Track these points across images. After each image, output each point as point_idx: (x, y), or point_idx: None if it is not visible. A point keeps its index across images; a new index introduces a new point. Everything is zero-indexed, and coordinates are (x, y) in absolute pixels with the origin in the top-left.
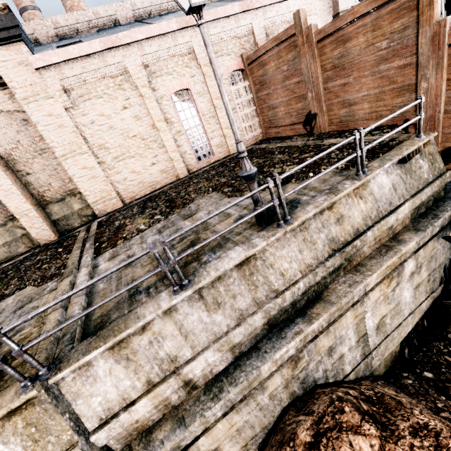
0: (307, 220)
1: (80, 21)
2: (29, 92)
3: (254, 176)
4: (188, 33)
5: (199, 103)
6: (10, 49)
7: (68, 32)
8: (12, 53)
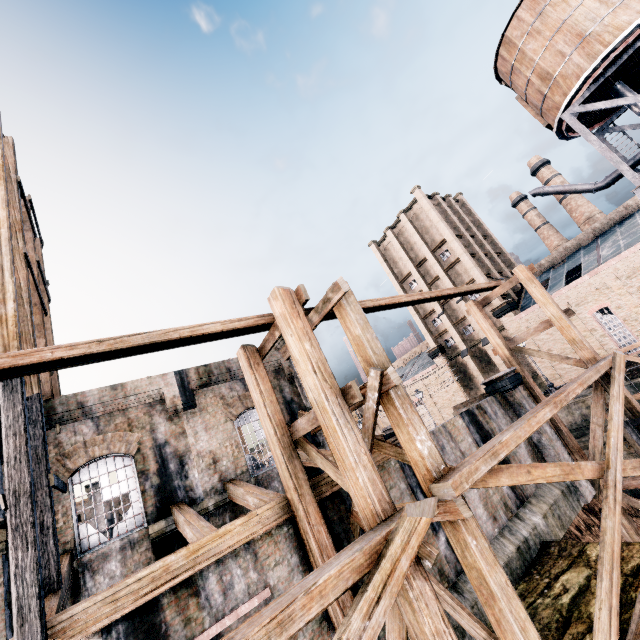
0: (570, 405)
1: (554, 257)
2: (514, 330)
3: (550, 387)
4: (599, 276)
5: (618, 313)
6: (507, 316)
7: (548, 266)
8: (507, 317)
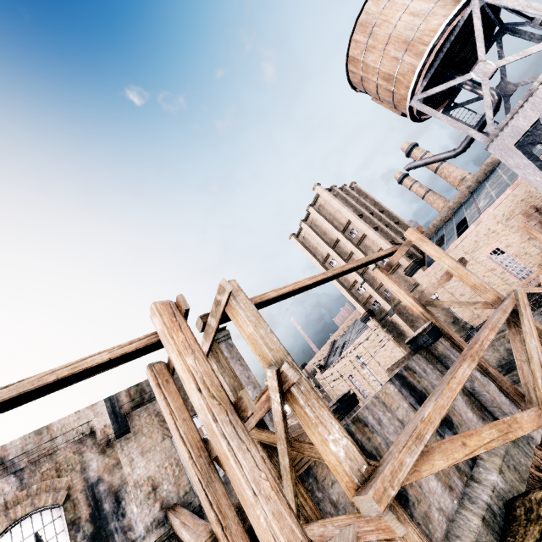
0: (493, 342)
1: (443, 216)
2: (427, 284)
3: (471, 329)
4: (482, 224)
5: (509, 251)
6: (417, 273)
7: (439, 224)
8: (418, 274)
